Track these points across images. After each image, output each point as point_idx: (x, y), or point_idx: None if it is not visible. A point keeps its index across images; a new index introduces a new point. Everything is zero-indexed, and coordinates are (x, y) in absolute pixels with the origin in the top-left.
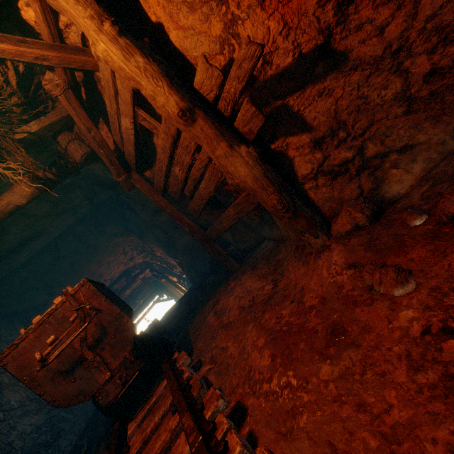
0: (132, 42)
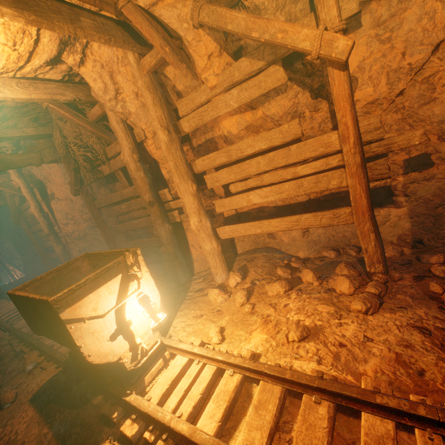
0: (42, 214)
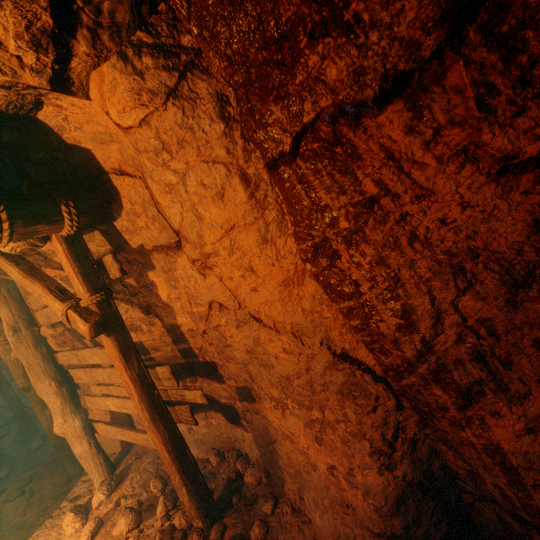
0: None
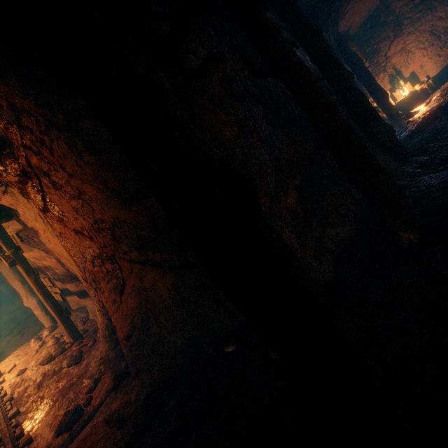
0: None
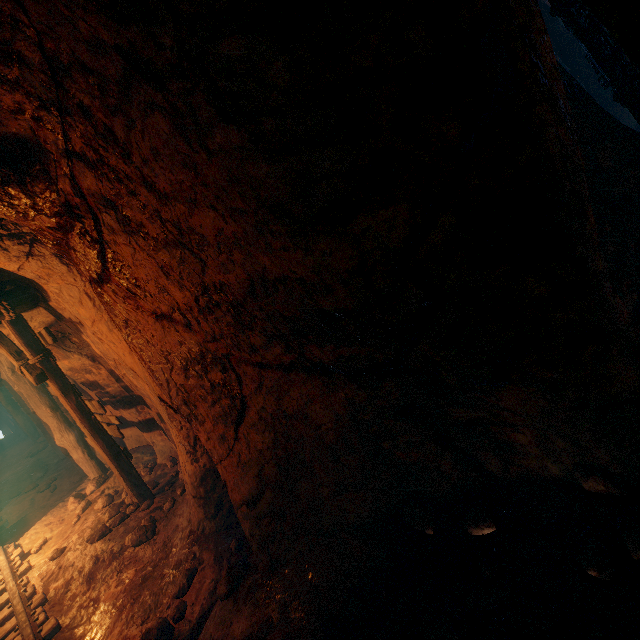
0: None
